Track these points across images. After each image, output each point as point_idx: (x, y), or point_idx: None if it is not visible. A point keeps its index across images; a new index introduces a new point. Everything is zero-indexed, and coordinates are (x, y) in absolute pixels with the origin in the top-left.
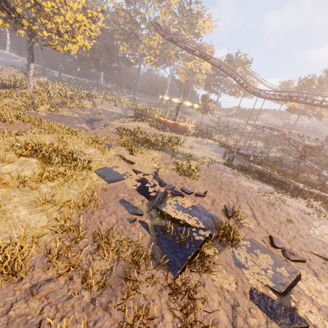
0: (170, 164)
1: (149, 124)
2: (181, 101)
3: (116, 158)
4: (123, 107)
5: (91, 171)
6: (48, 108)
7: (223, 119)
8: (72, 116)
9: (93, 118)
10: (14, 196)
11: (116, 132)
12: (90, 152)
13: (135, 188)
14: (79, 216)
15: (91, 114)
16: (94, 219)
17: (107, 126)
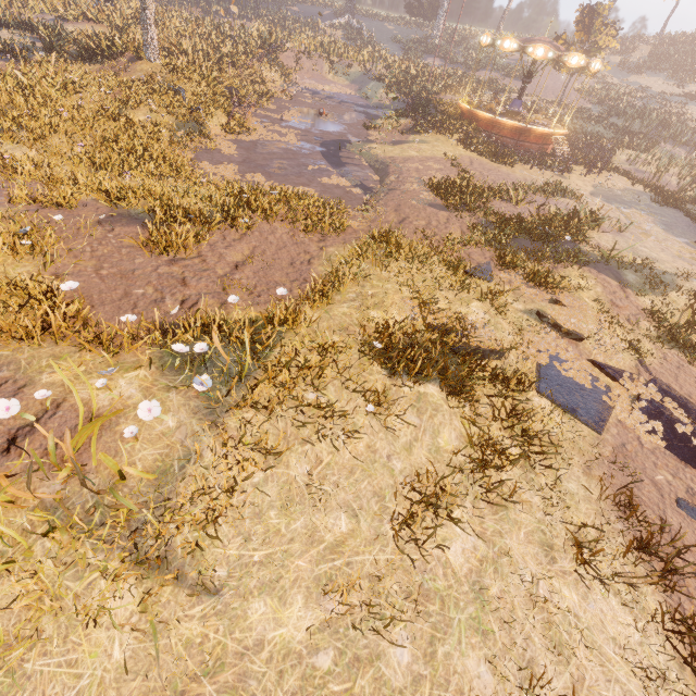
0: (641, 320)
1: (459, 141)
2: (556, 53)
3: (535, 325)
4: (350, 72)
5: (531, 392)
6: (224, 124)
7: (614, 81)
8: (283, 140)
9: (325, 139)
10: (497, 532)
11: (445, 205)
12: (479, 317)
13: (662, 445)
14: (673, 590)
15: (308, 121)
16: (694, 589)
17: (393, 176)
